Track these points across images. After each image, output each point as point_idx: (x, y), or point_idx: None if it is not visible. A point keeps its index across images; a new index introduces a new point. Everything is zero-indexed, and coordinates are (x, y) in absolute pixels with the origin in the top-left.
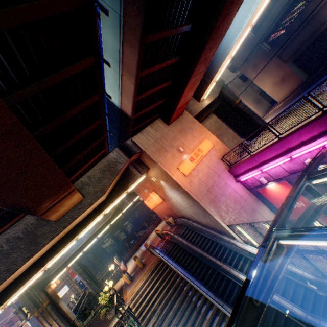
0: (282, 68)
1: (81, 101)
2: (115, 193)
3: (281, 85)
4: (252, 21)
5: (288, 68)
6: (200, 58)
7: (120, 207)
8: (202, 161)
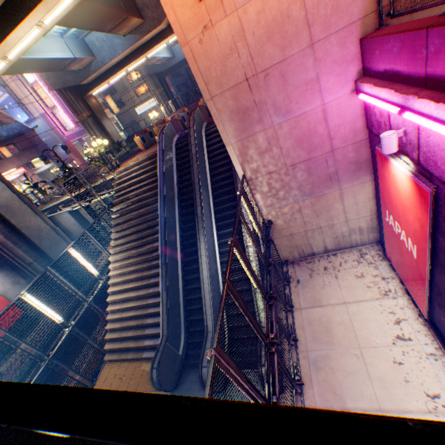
0: None
1: None
2: None
3: None
4: None
5: None
6: None
7: None
8: None
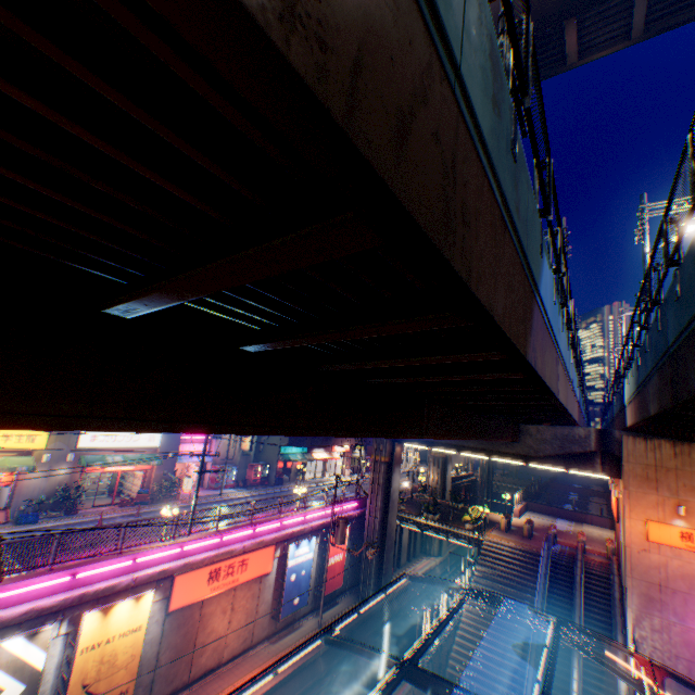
0: None
1: None
2: (550, 460)
3: None
4: None
5: None
6: None
7: None
8: None
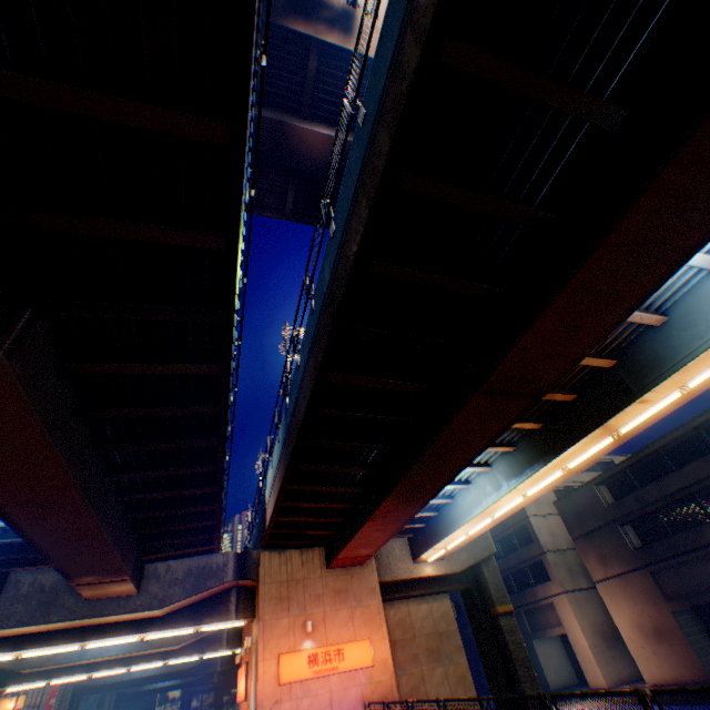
0: (657, 604)
1: (196, 502)
2: (180, 615)
3: (654, 641)
4: (493, 513)
5: (671, 616)
6: (362, 527)
7: (207, 642)
8: (328, 677)
